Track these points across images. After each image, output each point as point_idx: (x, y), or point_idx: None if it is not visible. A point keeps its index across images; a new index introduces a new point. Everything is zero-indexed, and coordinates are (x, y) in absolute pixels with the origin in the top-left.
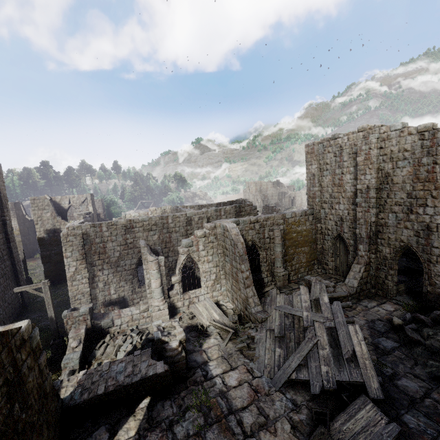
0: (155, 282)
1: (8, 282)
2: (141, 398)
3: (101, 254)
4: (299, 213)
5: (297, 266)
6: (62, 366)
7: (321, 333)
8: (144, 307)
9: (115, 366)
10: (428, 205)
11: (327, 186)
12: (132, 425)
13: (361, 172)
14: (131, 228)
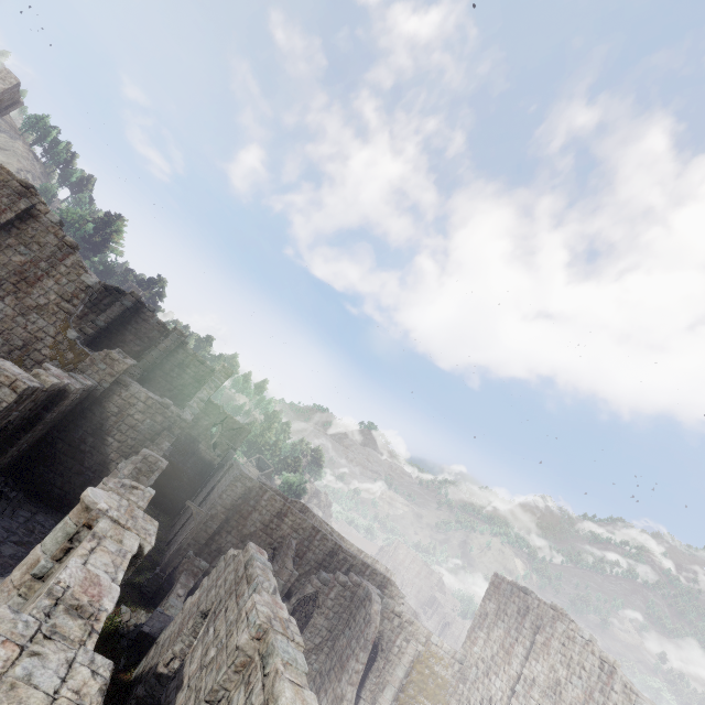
0: None
1: None
2: None
3: (242, 517)
4: (447, 647)
5: None
6: (168, 604)
7: None
8: None
9: None
10: None
11: (494, 641)
12: None
13: (535, 656)
14: (284, 515)
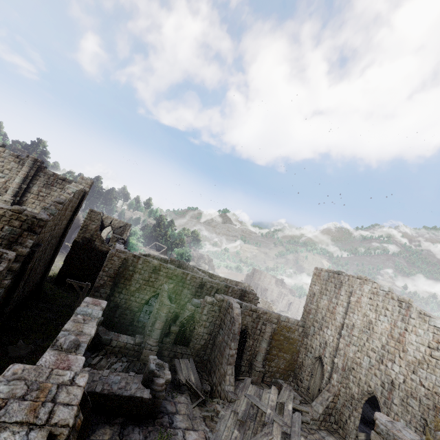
0: (159, 323)
1: (43, 267)
2: (118, 414)
3: (127, 280)
4: (292, 320)
5: (274, 369)
6: None
7: (276, 434)
8: (139, 341)
9: (113, 376)
10: (395, 363)
11: (322, 308)
12: (107, 431)
13: (351, 310)
14: (158, 270)
